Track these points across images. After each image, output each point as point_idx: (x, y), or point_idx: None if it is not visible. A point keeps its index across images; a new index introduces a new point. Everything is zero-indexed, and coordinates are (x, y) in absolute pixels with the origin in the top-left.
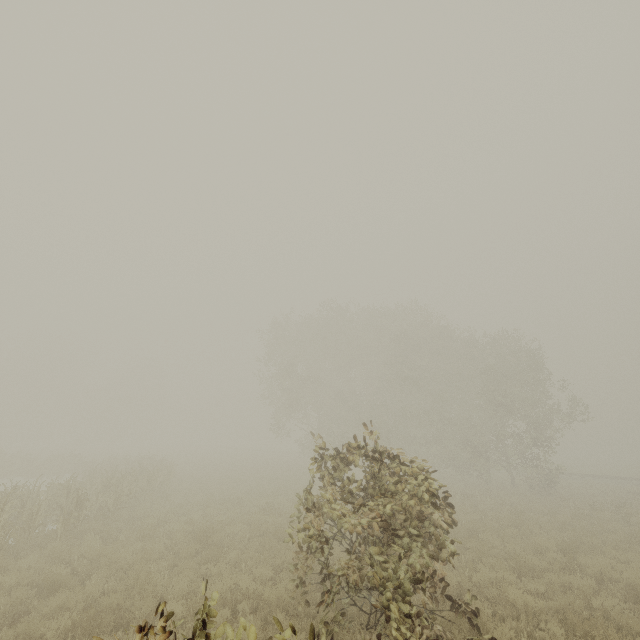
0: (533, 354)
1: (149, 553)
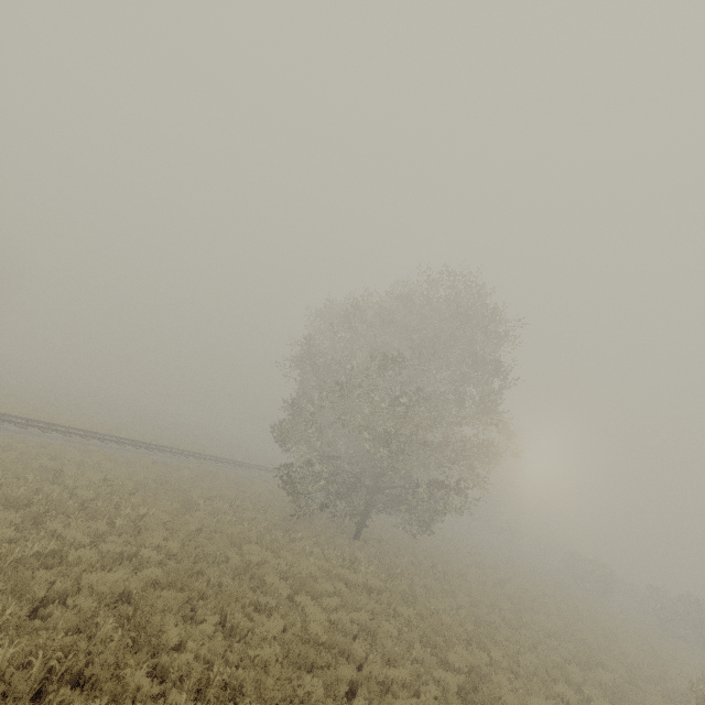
0: None
1: None
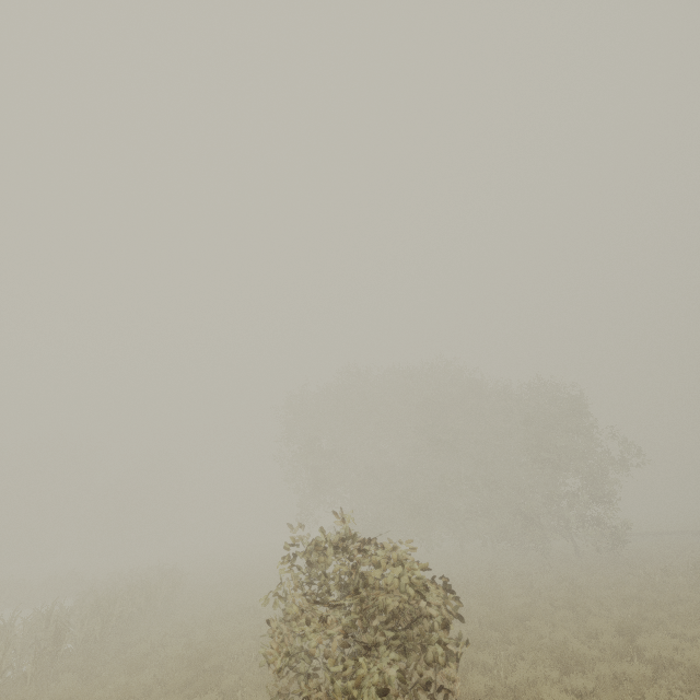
0: (574, 400)
1: (128, 690)
